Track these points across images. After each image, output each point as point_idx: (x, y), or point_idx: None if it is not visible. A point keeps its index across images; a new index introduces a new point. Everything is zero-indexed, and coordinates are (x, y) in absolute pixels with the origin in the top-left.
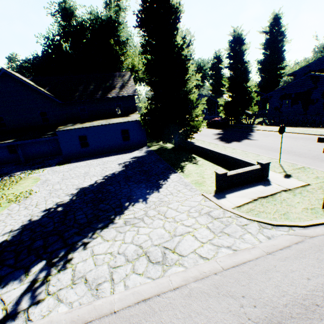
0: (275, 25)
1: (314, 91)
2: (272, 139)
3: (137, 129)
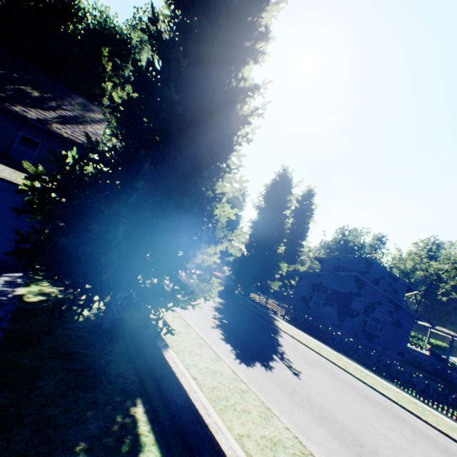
0: (307, 198)
1: (356, 298)
2: (328, 384)
3: (27, 216)
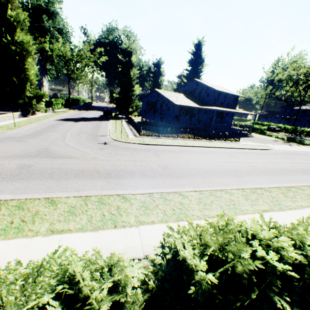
0: (197, 49)
1: (157, 103)
2: (83, 124)
3: None
